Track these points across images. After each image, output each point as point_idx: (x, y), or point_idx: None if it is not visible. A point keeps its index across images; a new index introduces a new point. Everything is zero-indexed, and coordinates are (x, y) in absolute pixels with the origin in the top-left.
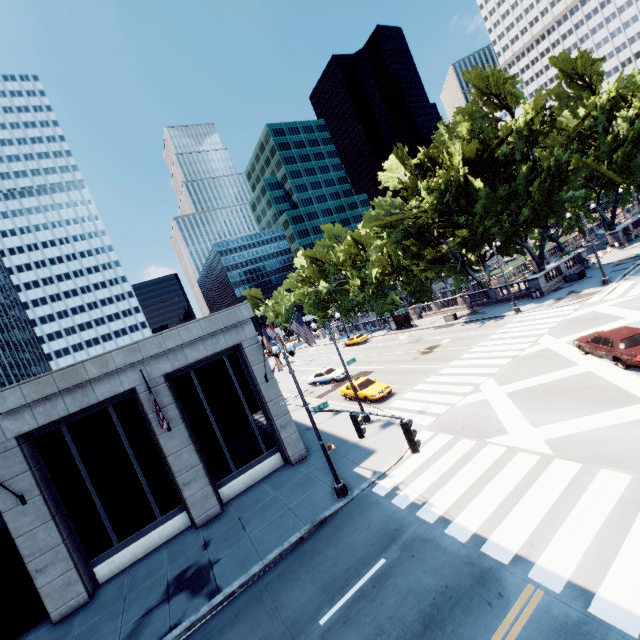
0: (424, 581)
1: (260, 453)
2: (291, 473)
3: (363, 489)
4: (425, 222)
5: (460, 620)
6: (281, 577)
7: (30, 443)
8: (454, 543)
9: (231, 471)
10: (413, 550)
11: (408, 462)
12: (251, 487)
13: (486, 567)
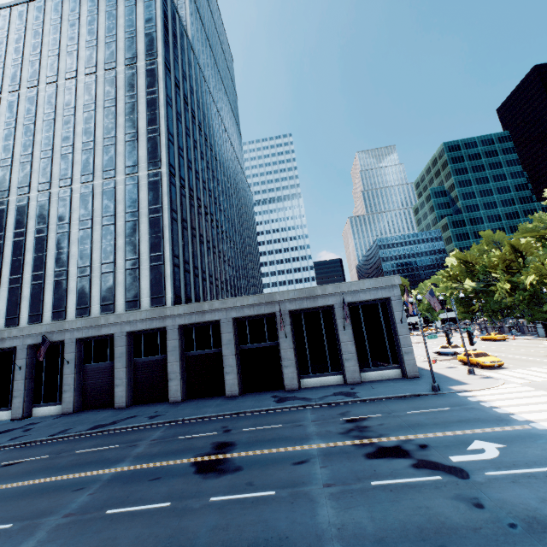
0: (467, 415)
1: (388, 364)
2: (405, 380)
3: (450, 392)
4: None
5: (478, 423)
6: (391, 402)
7: (290, 316)
8: (494, 412)
9: (369, 366)
10: (468, 409)
11: (489, 390)
12: (379, 380)
13: (506, 419)
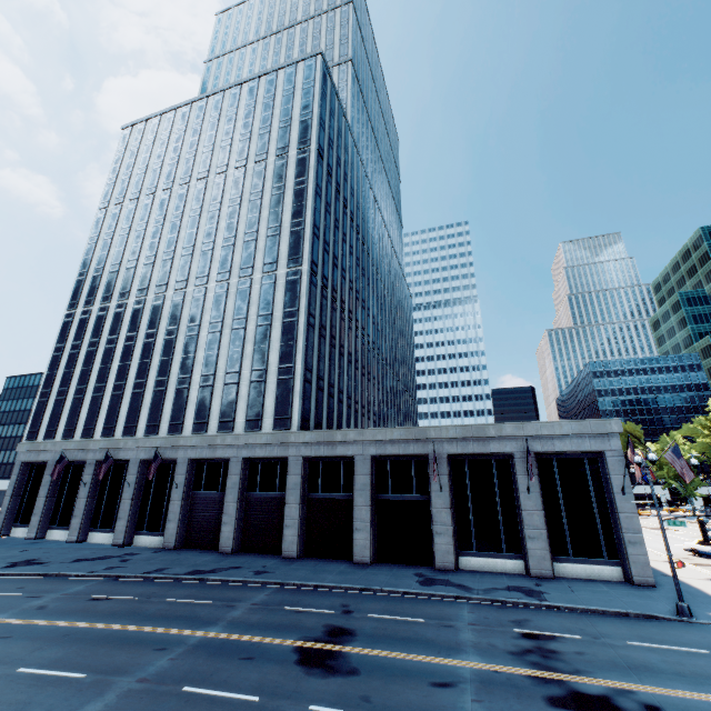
0: None
1: (599, 556)
2: (630, 587)
3: None
4: None
5: None
6: (600, 619)
7: (449, 461)
8: None
9: (567, 554)
10: None
11: None
12: (583, 579)
13: None
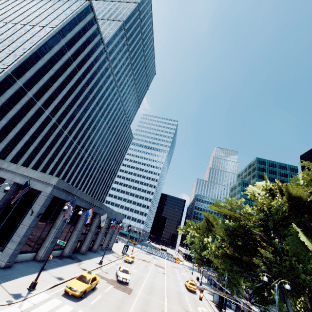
0: None
1: (3, 245)
2: None
3: None
4: (246, 227)
5: None
6: None
7: None
8: None
9: None
10: None
11: None
12: None
13: None
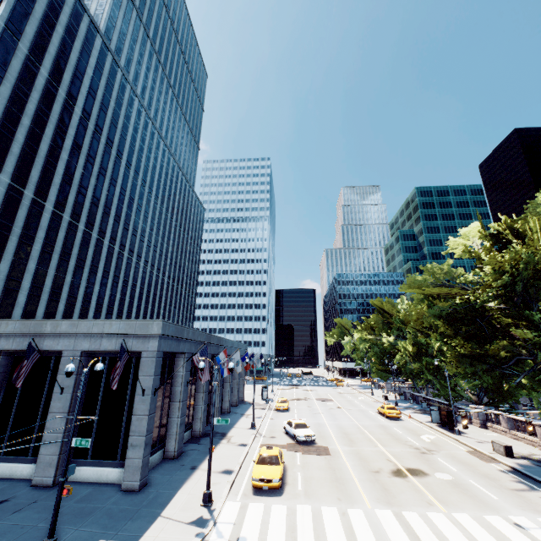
0: None
1: (115, 457)
2: (105, 496)
3: None
4: (476, 303)
5: None
6: None
7: (12, 357)
8: None
9: (88, 457)
10: None
11: None
12: (88, 483)
13: None
